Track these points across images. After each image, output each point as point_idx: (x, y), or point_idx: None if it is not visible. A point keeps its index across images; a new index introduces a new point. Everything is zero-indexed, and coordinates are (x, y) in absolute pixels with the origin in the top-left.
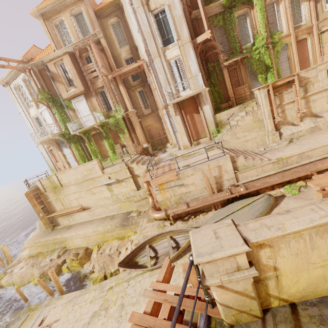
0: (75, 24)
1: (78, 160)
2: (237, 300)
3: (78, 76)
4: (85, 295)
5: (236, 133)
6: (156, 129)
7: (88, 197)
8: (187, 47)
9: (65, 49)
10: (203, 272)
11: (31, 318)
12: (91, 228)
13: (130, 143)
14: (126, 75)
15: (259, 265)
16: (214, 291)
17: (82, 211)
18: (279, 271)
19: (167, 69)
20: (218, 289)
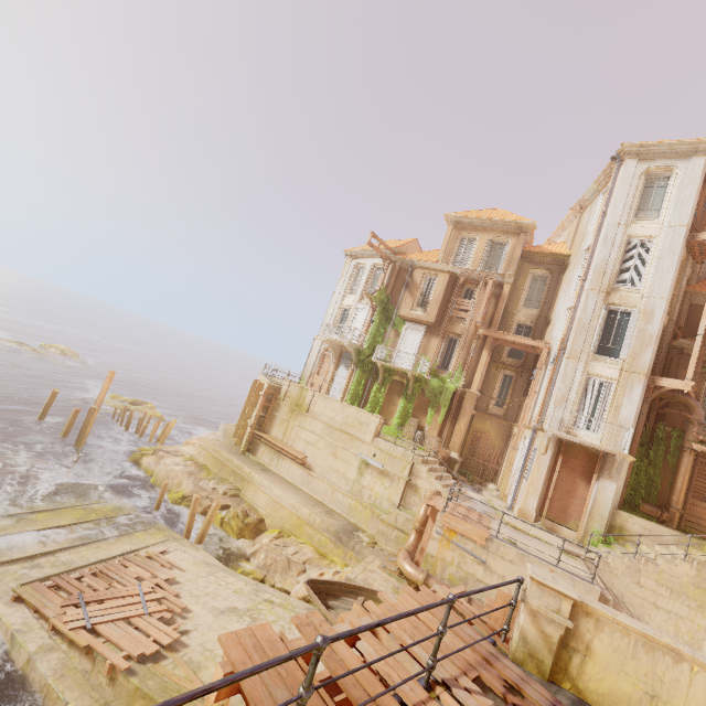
0: (486, 250)
1: (345, 394)
2: (537, 641)
3: (440, 304)
4: (231, 576)
5: (640, 571)
6: (490, 446)
7: (325, 454)
8: (634, 379)
9: (451, 267)
10: (524, 594)
11: (152, 534)
12: (294, 498)
13: (435, 433)
14: (505, 342)
15: (576, 630)
16: (524, 614)
17: (299, 465)
18: (590, 652)
19: (579, 384)
20: (528, 615)
